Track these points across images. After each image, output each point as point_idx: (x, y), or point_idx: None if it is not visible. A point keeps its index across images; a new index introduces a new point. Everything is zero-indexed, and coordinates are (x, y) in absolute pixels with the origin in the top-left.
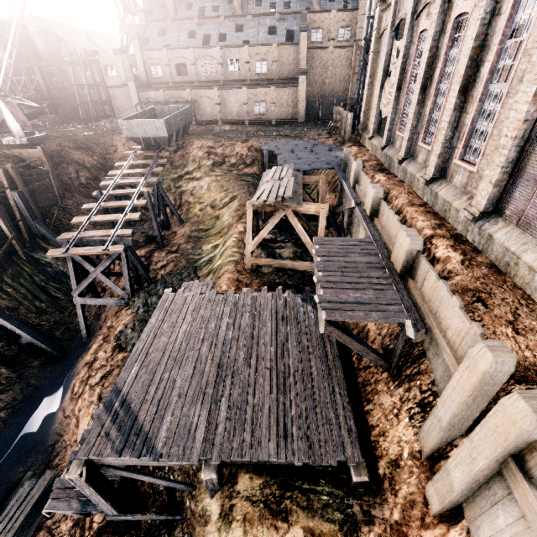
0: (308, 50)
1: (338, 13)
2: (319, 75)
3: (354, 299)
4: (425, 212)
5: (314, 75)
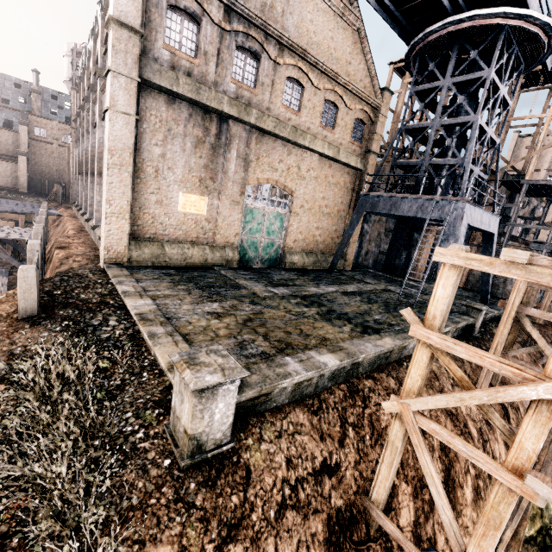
0: (32, 140)
1: (60, 123)
2: (46, 161)
3: (2, 235)
4: (78, 226)
5: (40, 160)
